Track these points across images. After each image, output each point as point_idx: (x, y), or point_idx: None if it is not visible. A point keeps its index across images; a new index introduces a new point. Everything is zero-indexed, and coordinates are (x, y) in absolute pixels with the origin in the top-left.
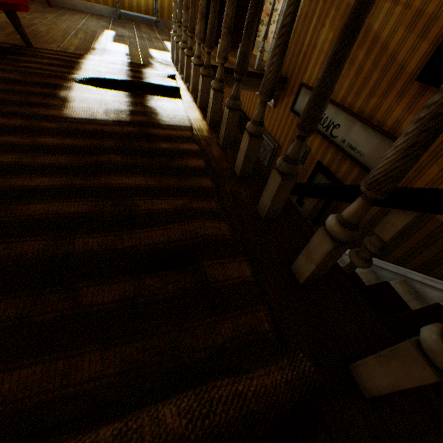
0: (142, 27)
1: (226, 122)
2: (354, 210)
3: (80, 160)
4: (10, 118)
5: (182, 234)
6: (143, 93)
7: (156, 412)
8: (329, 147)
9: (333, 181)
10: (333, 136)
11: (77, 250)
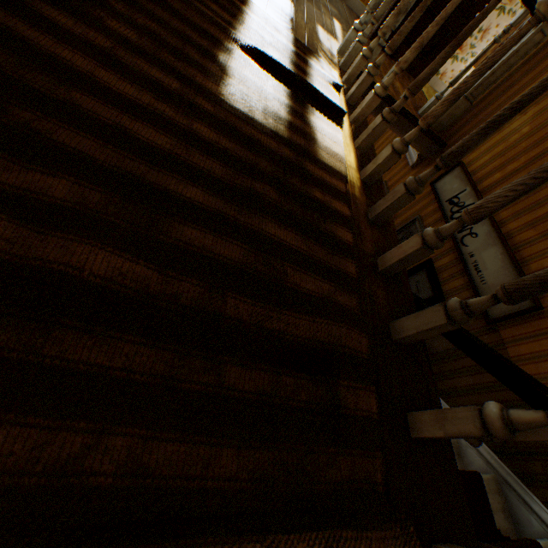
0: None
1: (394, 200)
2: (528, 419)
3: (234, 177)
4: (165, 73)
5: (326, 336)
6: (304, 98)
7: (292, 546)
8: (451, 252)
9: (435, 289)
10: (463, 242)
11: (228, 313)
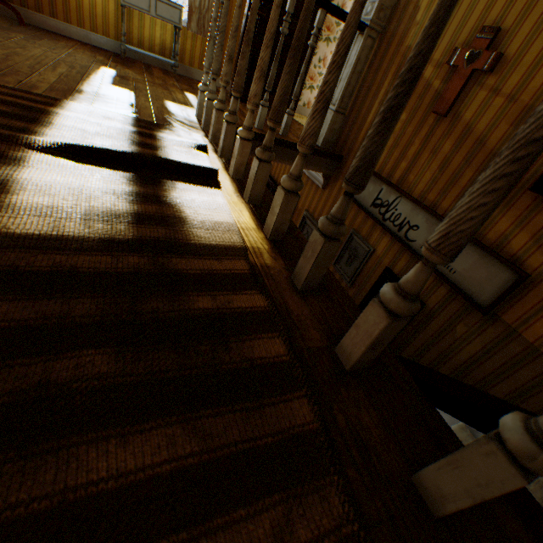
0: (154, 69)
1: (316, 255)
2: None
3: None
4: None
5: None
6: (158, 174)
7: None
8: (403, 252)
9: None
10: (409, 238)
11: None
